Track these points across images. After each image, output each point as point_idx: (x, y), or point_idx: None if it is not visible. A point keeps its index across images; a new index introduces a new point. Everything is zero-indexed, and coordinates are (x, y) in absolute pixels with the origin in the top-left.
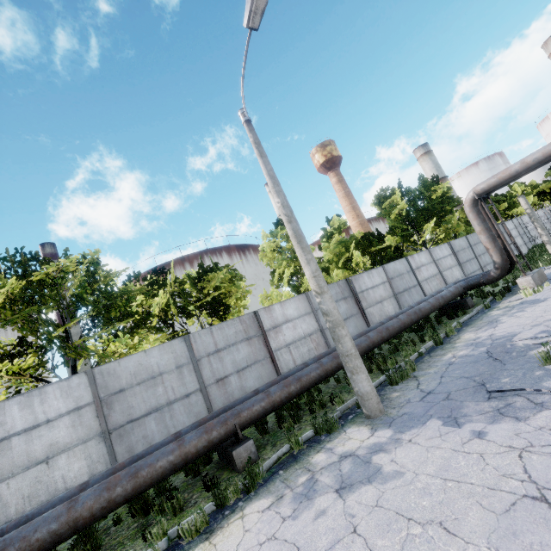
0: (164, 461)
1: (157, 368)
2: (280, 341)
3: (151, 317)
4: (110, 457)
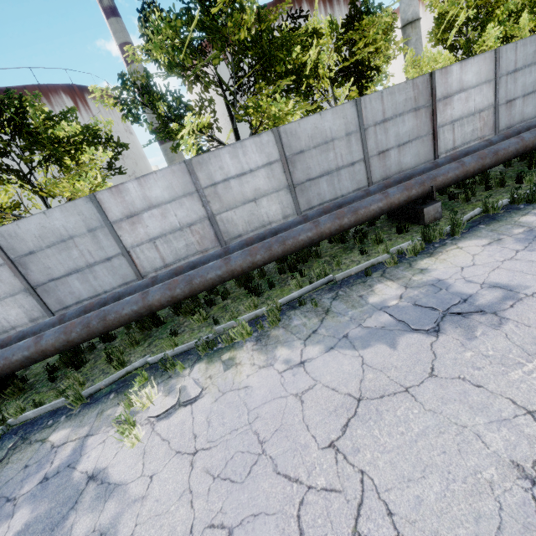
0: (375, 207)
1: (330, 133)
2: (446, 116)
3: (308, 77)
4: (295, 205)
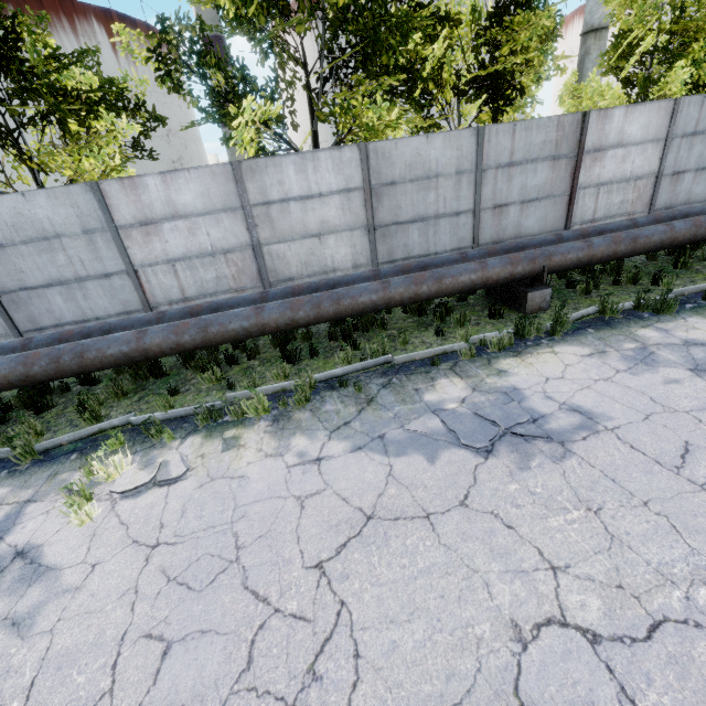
0: (466, 278)
1: (435, 166)
2: (592, 175)
3: (425, 80)
4: (372, 254)
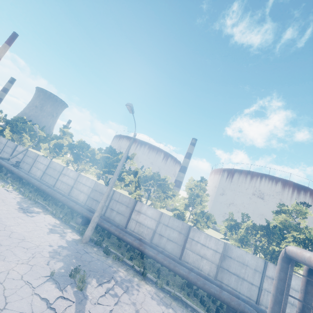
0: (71, 205)
1: (104, 192)
2: (136, 217)
3: (123, 180)
4: (86, 201)
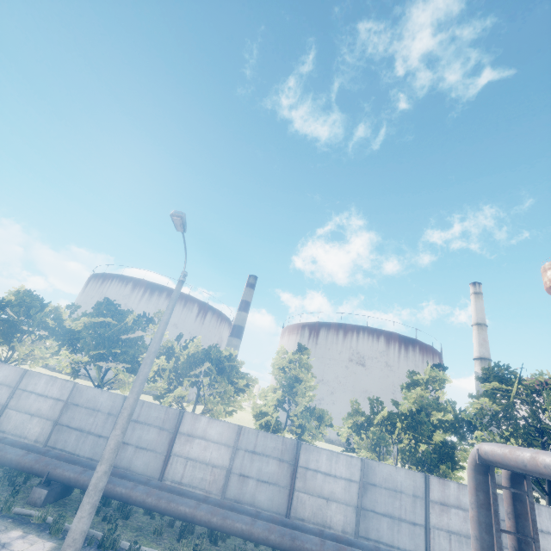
0: (11, 457)
1: (100, 405)
2: (184, 449)
3: None
4: (48, 437)
